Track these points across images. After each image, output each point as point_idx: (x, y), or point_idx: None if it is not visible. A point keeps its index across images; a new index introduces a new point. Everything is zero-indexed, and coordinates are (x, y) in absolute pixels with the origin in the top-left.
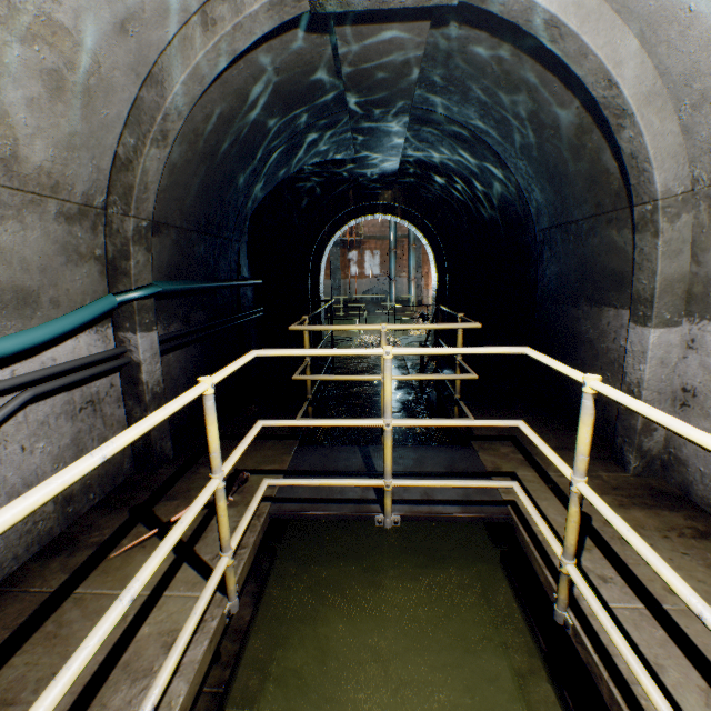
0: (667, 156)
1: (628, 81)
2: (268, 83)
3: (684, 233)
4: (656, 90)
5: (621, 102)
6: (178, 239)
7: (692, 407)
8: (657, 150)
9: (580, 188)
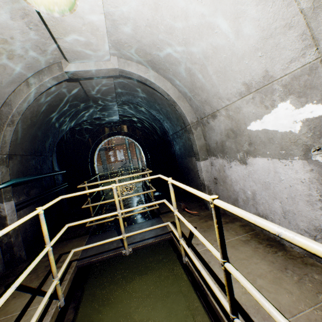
0: (188, 112)
1: (172, 94)
2: (57, 98)
3: (200, 132)
4: (180, 96)
5: (172, 99)
6: (21, 159)
7: (217, 183)
8: (185, 111)
9: (175, 121)
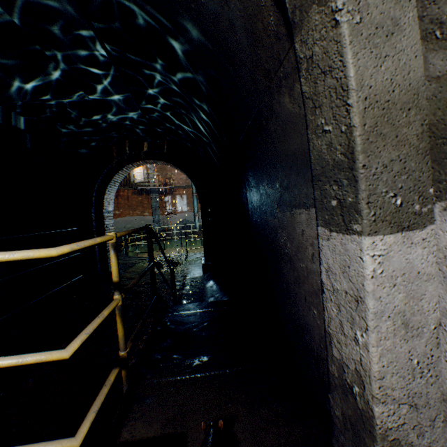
0: None
1: None
2: None
3: None
4: None
5: None
6: None
7: None
8: None
9: (247, 64)
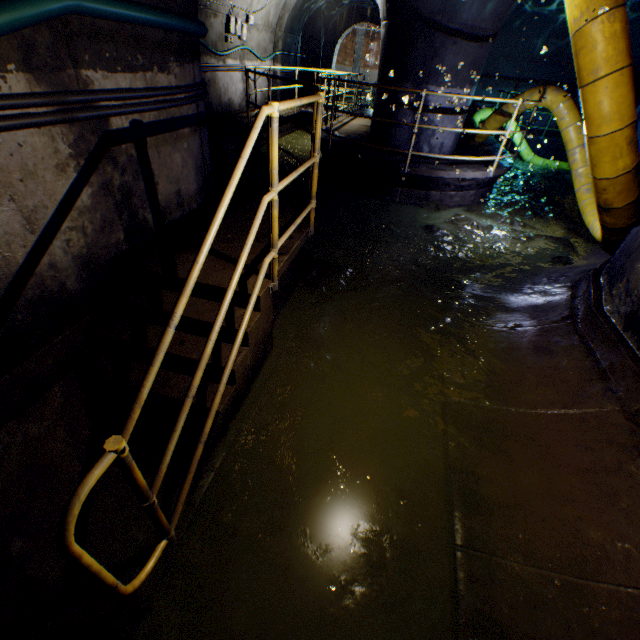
0: None
1: None
2: None
3: None
4: None
5: None
6: (284, 37)
7: None
8: None
9: None
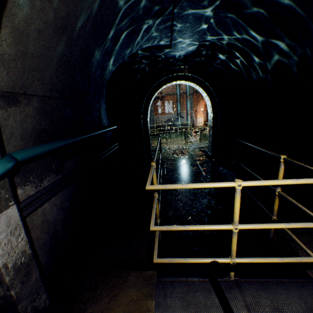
0: None
1: None
2: None
3: None
4: None
5: None
6: (42, 106)
7: None
8: None
9: None
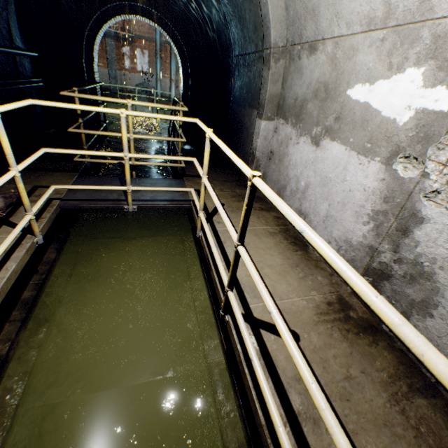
0: (278, 22)
1: None
2: None
3: (281, 71)
4: None
5: None
6: None
7: (272, 160)
8: (274, 16)
9: (251, 31)
